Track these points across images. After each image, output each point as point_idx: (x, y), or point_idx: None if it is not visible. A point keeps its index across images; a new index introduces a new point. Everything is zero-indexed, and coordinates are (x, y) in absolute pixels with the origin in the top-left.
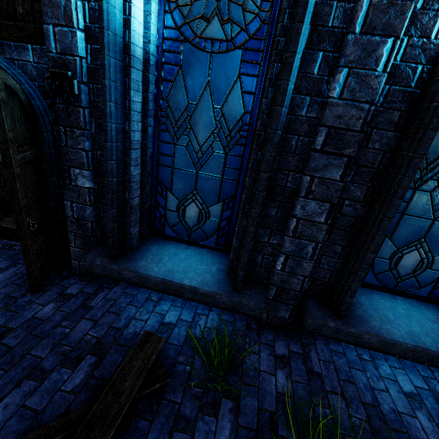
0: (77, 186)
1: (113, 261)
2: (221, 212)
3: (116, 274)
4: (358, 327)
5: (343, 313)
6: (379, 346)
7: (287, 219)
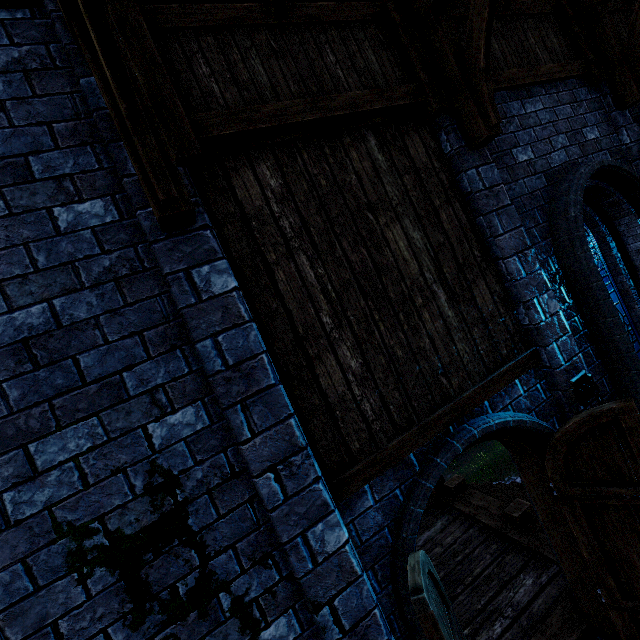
0: None
1: None
2: None
3: None
4: None
5: None
6: None
7: None
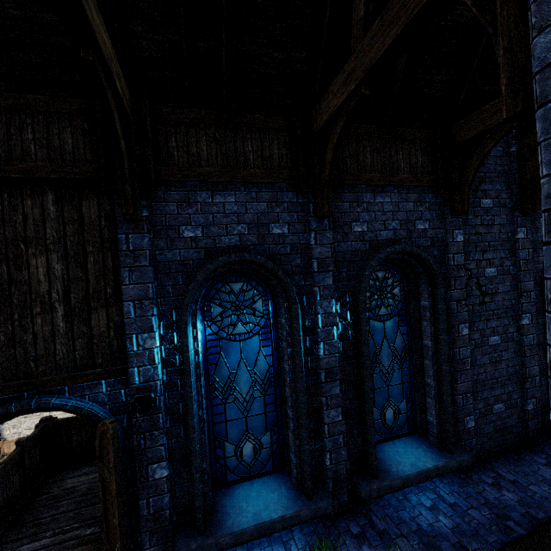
0: (154, 480)
1: (206, 536)
2: (270, 438)
3: (213, 547)
4: (387, 478)
5: (377, 474)
6: (403, 484)
7: (321, 426)
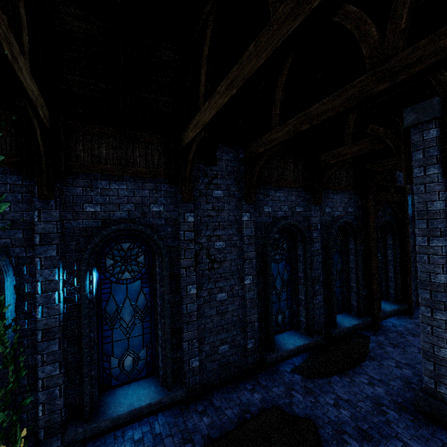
0: None
1: None
2: None
3: None
4: (98, 421)
5: (88, 418)
6: (112, 424)
7: (36, 381)
